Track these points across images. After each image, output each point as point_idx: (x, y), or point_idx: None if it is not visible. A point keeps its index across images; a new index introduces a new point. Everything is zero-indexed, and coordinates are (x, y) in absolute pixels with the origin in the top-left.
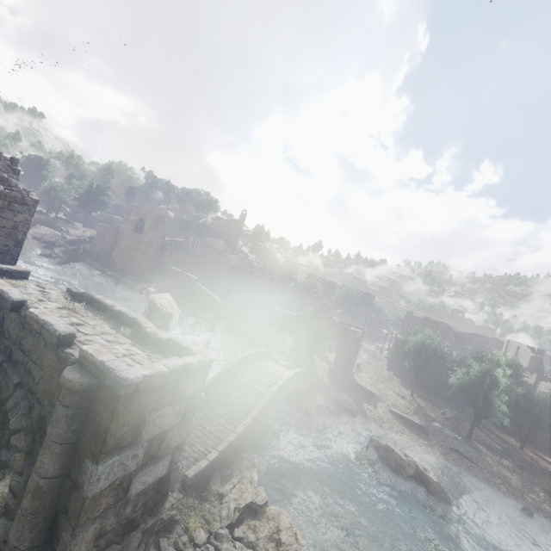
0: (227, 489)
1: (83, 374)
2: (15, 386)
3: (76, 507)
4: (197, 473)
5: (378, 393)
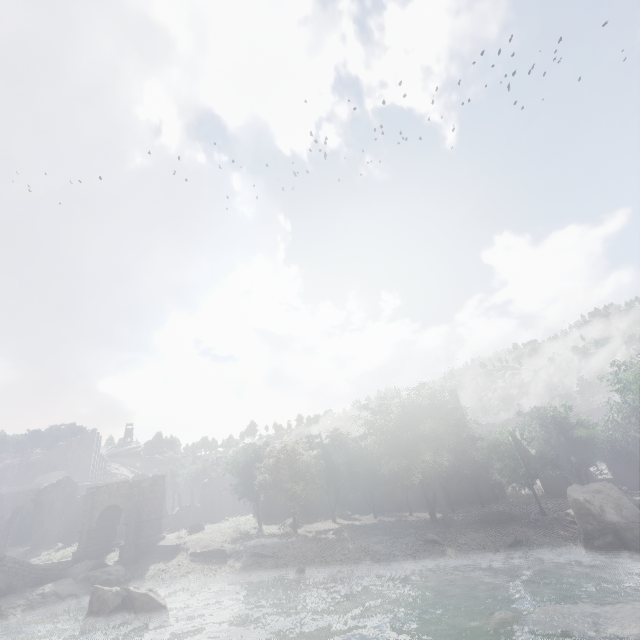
0: None
1: None
2: None
3: None
4: None
5: (192, 544)
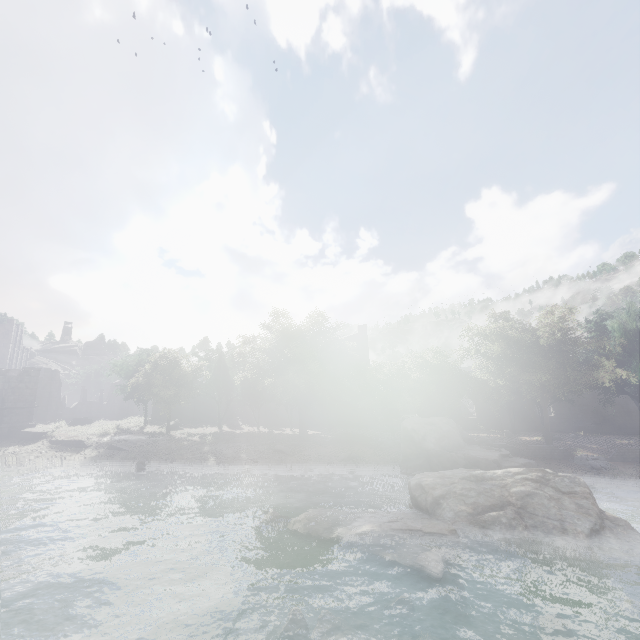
0: None
1: None
2: None
3: None
4: None
5: (62, 433)
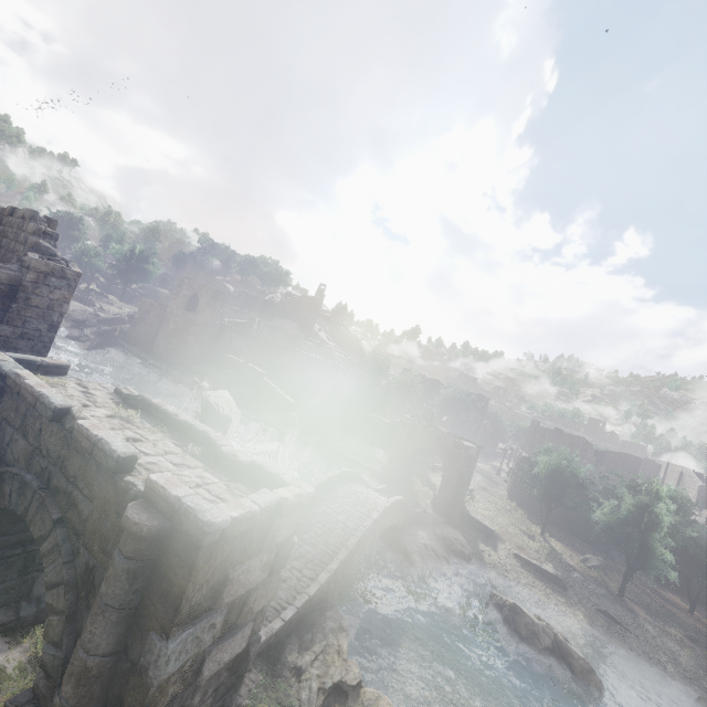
0: (307, 661)
1: (152, 513)
2: (55, 524)
3: (135, 699)
4: (269, 638)
5: (498, 529)
